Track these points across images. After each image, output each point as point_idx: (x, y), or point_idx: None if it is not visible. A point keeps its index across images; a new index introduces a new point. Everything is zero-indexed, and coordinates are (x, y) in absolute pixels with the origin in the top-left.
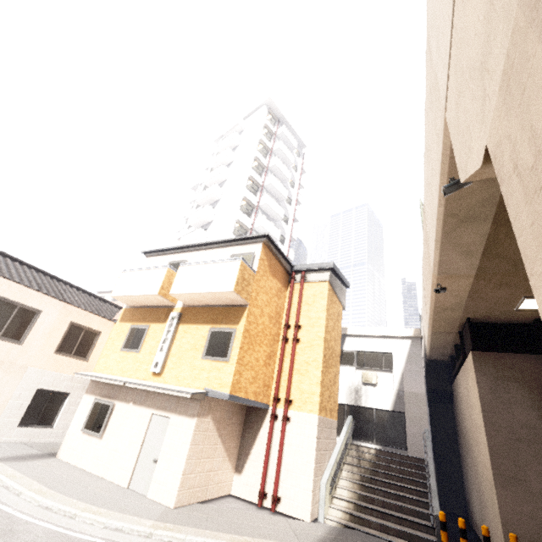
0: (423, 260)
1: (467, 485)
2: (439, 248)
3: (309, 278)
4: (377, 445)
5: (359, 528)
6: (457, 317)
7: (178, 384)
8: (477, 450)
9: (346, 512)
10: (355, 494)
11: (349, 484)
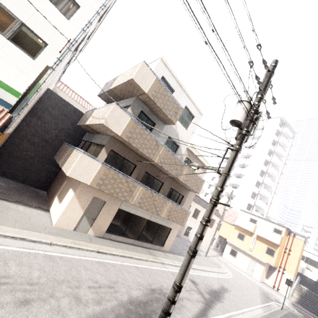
0: None
1: None
2: None
3: (296, 237)
4: (307, 288)
5: (299, 305)
6: None
7: (257, 256)
8: None
9: (296, 300)
10: (298, 298)
11: (297, 295)
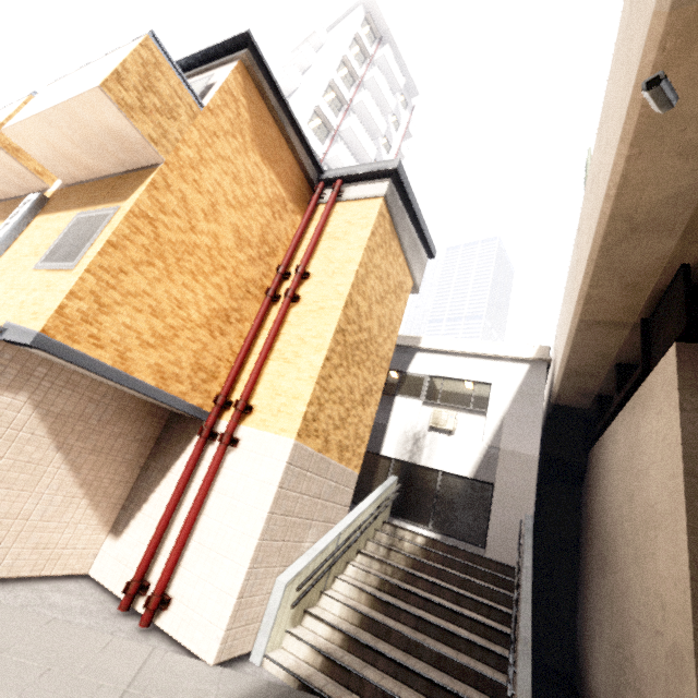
0: (597, 145)
1: (587, 626)
2: None
3: (349, 193)
4: (433, 531)
5: (334, 692)
6: (658, 261)
7: None
8: (636, 567)
9: (319, 651)
10: (355, 613)
11: (352, 592)
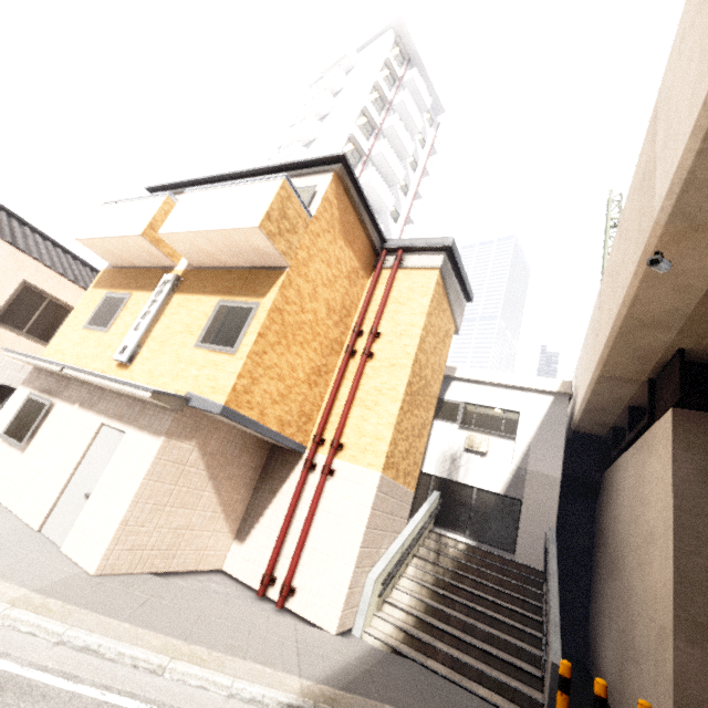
0: (617, 243)
1: (598, 619)
2: (706, 124)
3: (408, 262)
4: (470, 539)
5: (417, 657)
6: (661, 345)
7: (149, 383)
8: (638, 572)
9: (401, 629)
10: (421, 603)
11: (415, 587)
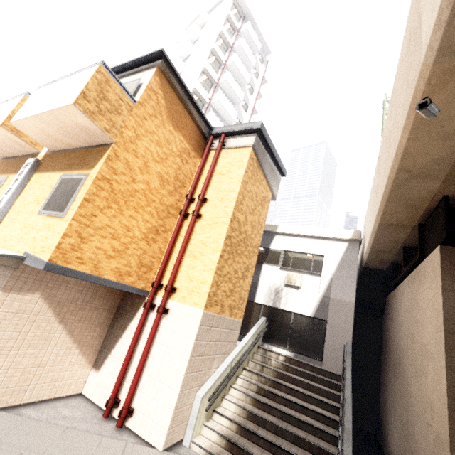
0: (389, 114)
1: (386, 407)
2: None
3: (229, 143)
4: (289, 351)
5: None
6: (429, 193)
7: (2, 246)
8: (416, 380)
9: (223, 437)
10: (244, 410)
11: (241, 396)
